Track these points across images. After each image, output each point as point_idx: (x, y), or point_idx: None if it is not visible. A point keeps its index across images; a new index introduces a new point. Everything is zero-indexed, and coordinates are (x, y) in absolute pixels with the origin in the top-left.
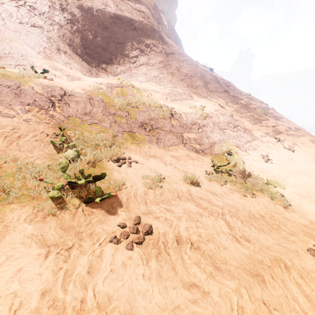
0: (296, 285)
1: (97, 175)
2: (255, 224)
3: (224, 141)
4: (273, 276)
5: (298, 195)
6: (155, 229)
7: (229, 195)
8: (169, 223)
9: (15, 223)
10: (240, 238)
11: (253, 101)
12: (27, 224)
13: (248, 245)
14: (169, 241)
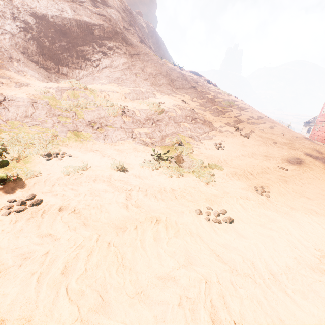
0: (154, 232)
1: None
2: (159, 196)
3: (177, 133)
4: (138, 228)
5: (233, 174)
6: (44, 202)
7: (154, 177)
8: (64, 198)
9: None
10: (131, 205)
11: (220, 95)
12: None
13: (134, 209)
14: (52, 210)
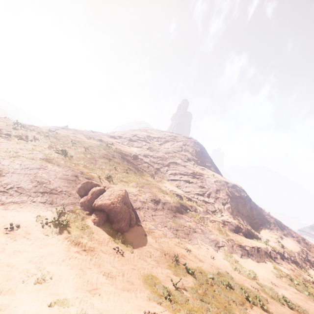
0: None
1: None
2: None
3: None
4: None
5: None
6: None
7: None
8: None
9: None
10: None
11: (296, 234)
12: None
13: None
14: None
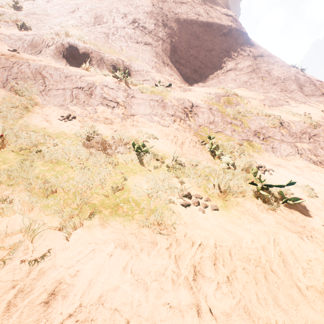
0: None
1: (294, 182)
2: None
3: None
4: None
5: None
6: None
7: None
8: None
9: (255, 212)
10: None
11: None
12: (265, 214)
13: None
14: None
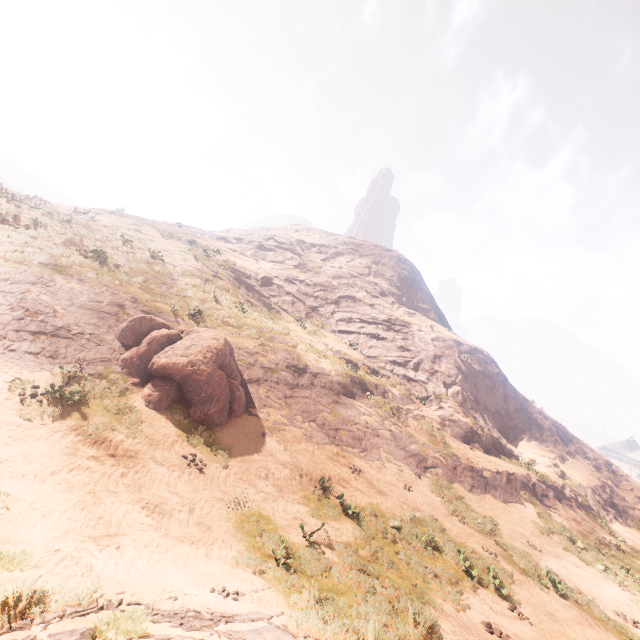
0: None
1: None
2: None
3: (627, 514)
4: None
5: None
6: None
7: None
8: None
9: None
10: None
11: (595, 454)
12: None
13: None
14: None
